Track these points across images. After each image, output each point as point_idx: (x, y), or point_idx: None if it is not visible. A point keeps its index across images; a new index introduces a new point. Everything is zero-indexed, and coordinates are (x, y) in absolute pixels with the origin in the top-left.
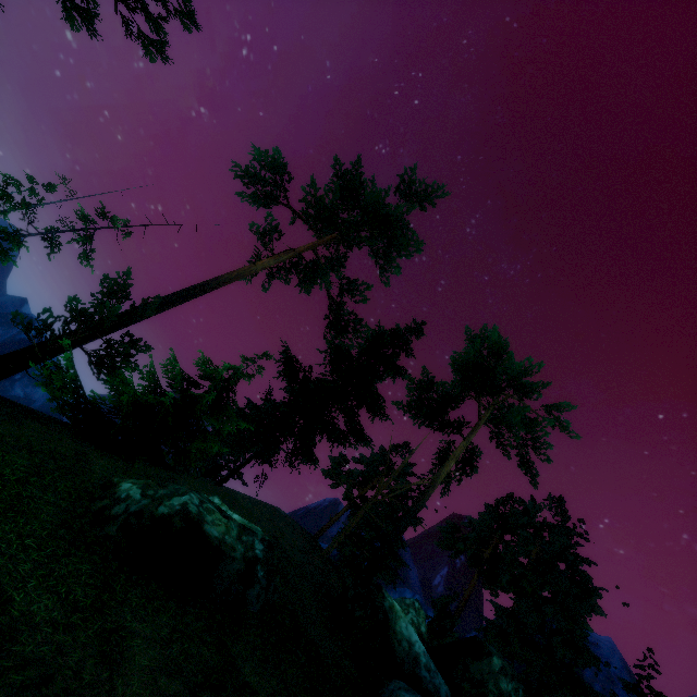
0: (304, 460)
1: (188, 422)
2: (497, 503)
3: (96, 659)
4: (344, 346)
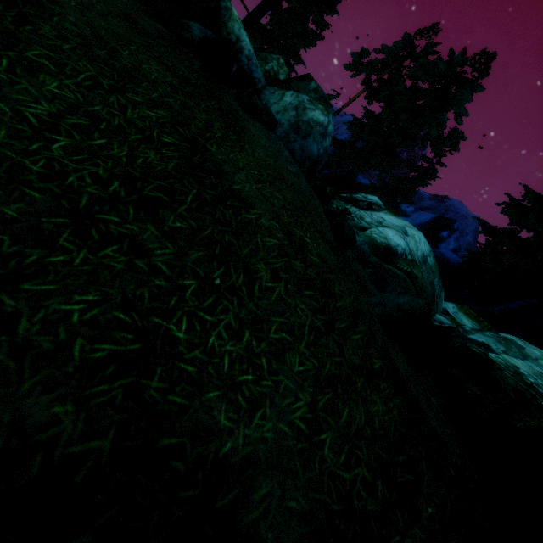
0: None
1: None
2: (416, 33)
3: None
4: None
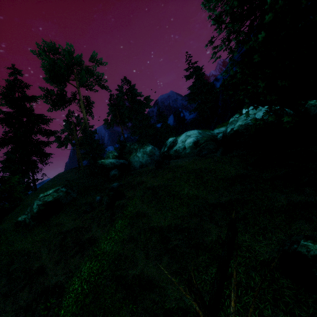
0: (47, 157)
1: (1, 194)
2: (110, 101)
3: (58, 227)
4: (1, 112)
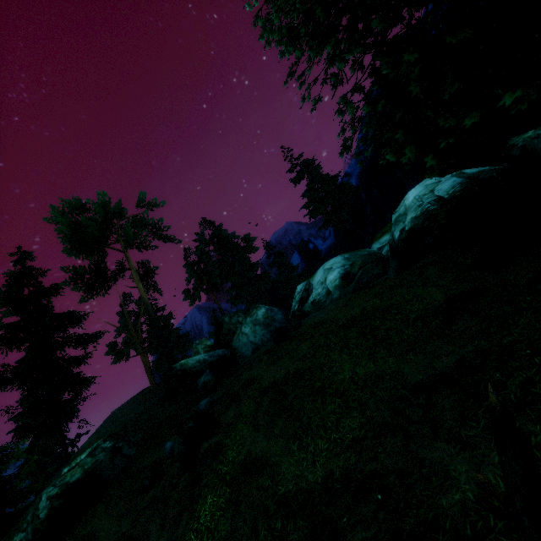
0: (87, 386)
1: None
2: (186, 260)
3: None
4: (0, 326)
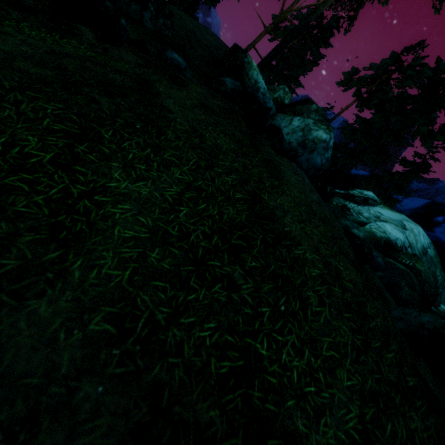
0: None
1: None
2: (403, 51)
3: None
4: None
